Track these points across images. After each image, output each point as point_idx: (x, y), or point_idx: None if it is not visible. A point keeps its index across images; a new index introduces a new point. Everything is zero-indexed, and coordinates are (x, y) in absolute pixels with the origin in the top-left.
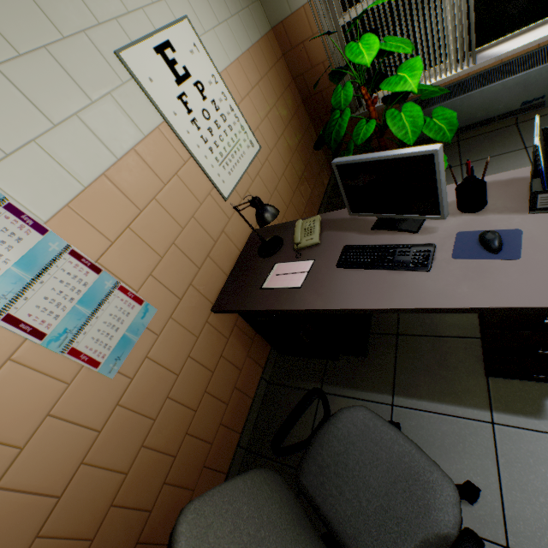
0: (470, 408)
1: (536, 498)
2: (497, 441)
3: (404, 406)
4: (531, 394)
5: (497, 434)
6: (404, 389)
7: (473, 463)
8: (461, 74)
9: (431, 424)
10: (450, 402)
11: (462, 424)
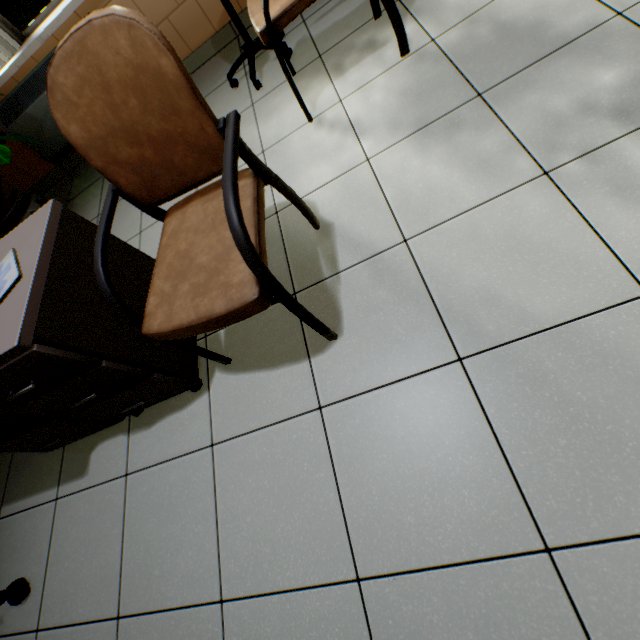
0: (48, 491)
1: (64, 565)
2: (56, 518)
3: (7, 515)
4: (86, 451)
5: (58, 510)
6: (11, 493)
7: (37, 553)
8: (20, 65)
9: (20, 525)
10: (37, 490)
11: (39, 512)
